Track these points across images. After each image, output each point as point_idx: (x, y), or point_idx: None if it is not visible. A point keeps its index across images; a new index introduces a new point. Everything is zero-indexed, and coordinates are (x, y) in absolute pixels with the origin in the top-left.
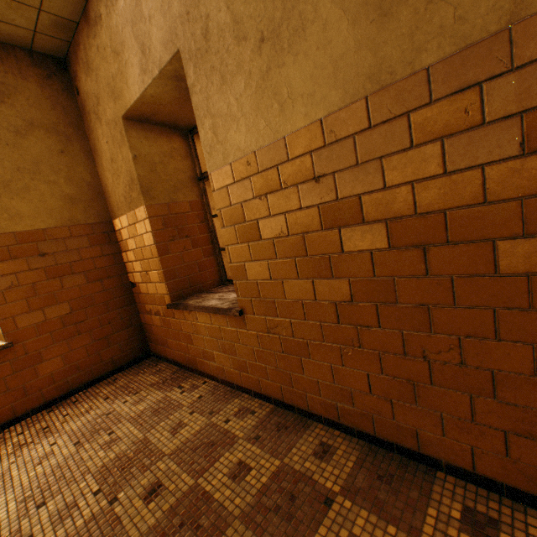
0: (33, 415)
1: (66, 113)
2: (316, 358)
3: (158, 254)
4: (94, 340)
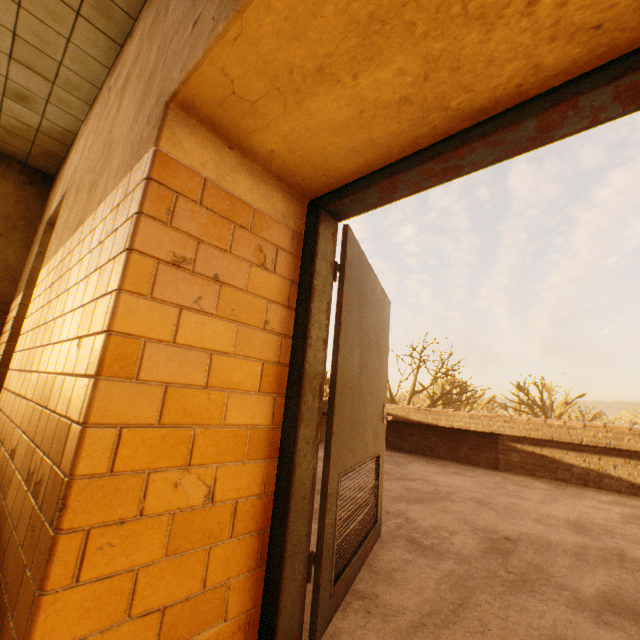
0: None
1: (28, 210)
2: None
3: (8, 339)
4: None
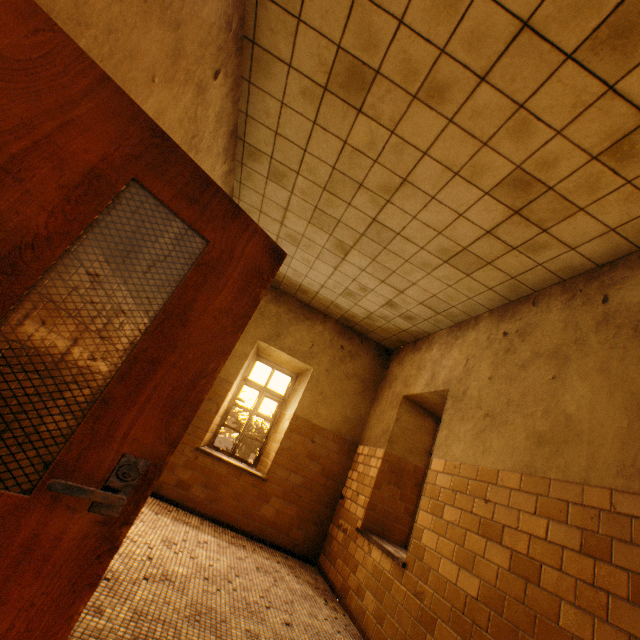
0: (239, 533)
1: (375, 375)
2: (437, 638)
3: (373, 485)
4: (296, 515)
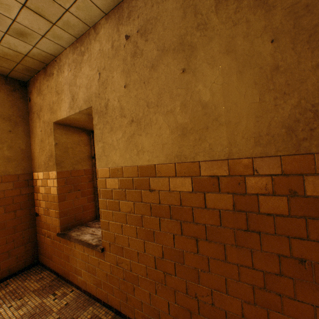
0: None
1: (19, 110)
2: (142, 287)
3: (58, 201)
4: None
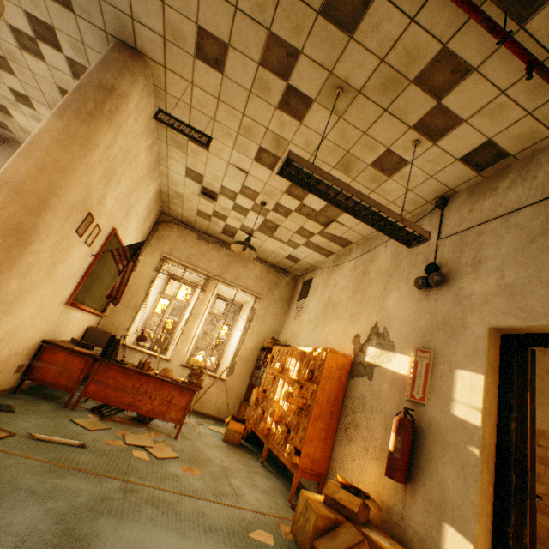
0: None
1: None
2: None
3: None
4: None
